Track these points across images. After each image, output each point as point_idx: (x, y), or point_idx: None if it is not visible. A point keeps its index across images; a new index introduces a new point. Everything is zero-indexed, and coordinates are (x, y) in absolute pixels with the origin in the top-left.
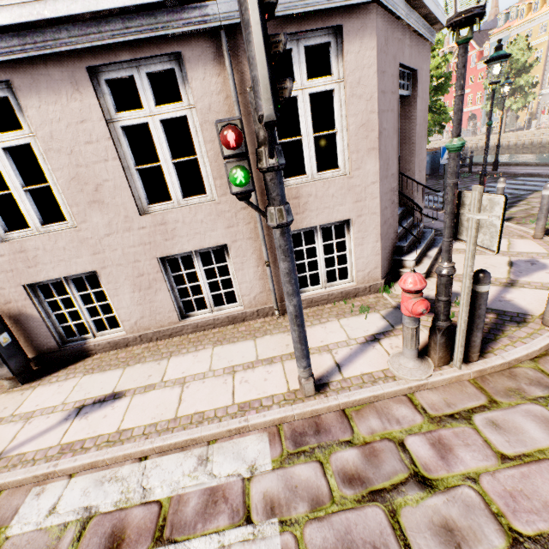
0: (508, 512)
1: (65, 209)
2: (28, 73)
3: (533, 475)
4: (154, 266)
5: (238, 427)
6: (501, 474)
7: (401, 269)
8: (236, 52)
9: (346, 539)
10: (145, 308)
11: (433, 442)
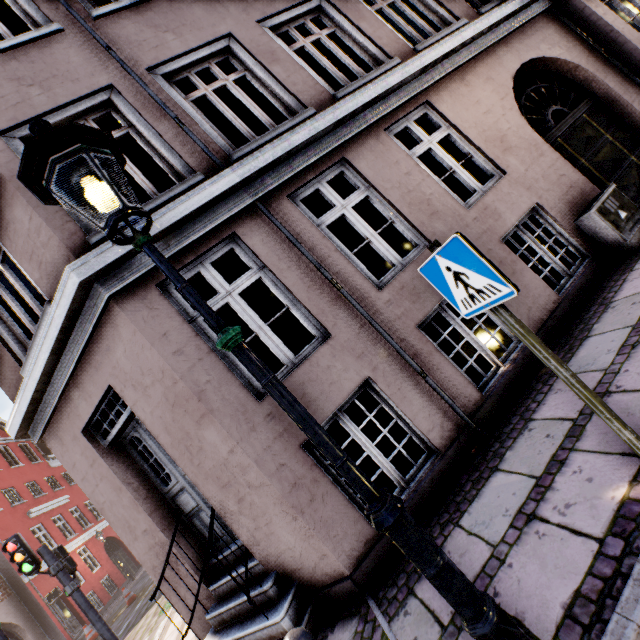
0: None
1: None
2: None
3: None
4: None
5: None
6: None
7: None
8: None
9: None
10: None
11: None
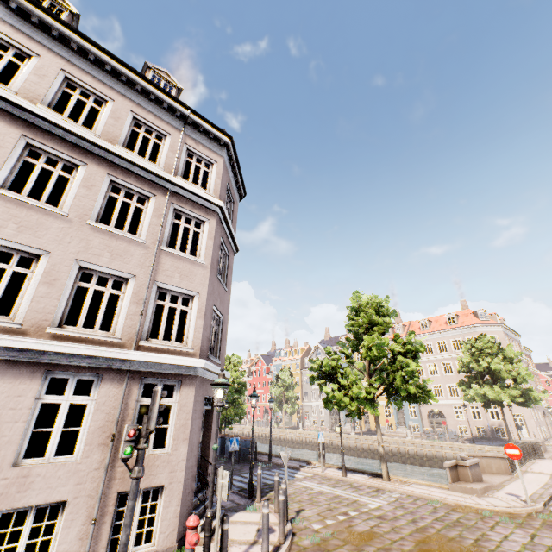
0: None
1: None
2: (7, 365)
3: None
4: None
5: None
6: None
7: None
8: (131, 380)
9: None
10: None
11: None
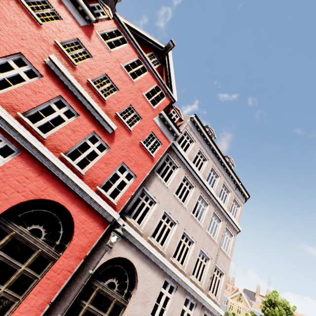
0: None
1: None
2: (180, 288)
3: None
4: None
5: None
6: None
7: None
8: (202, 310)
9: None
10: None
11: None
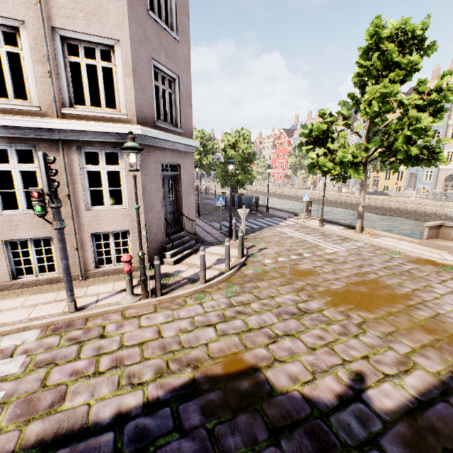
0: (126, 340)
1: None
2: None
3: (146, 330)
4: None
5: (25, 326)
6: (135, 331)
7: (164, 259)
8: (68, 149)
9: (55, 355)
10: None
11: (118, 325)
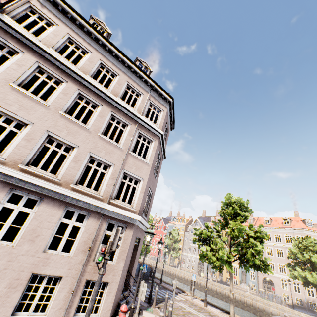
0: None
1: (17, 238)
2: (50, 199)
3: None
4: (28, 276)
5: None
6: None
7: (117, 315)
8: (103, 219)
9: None
10: (1, 300)
11: None
